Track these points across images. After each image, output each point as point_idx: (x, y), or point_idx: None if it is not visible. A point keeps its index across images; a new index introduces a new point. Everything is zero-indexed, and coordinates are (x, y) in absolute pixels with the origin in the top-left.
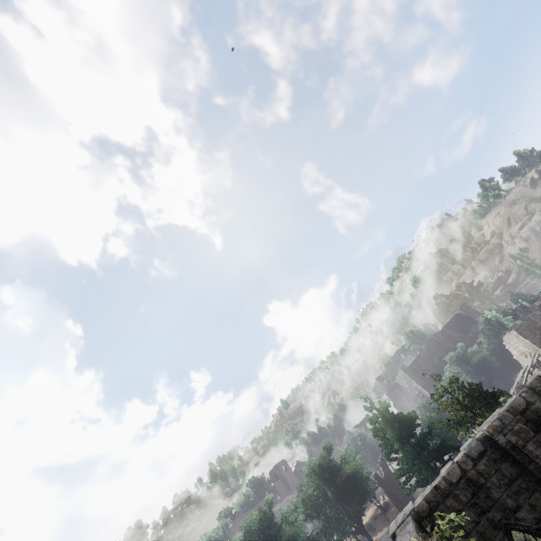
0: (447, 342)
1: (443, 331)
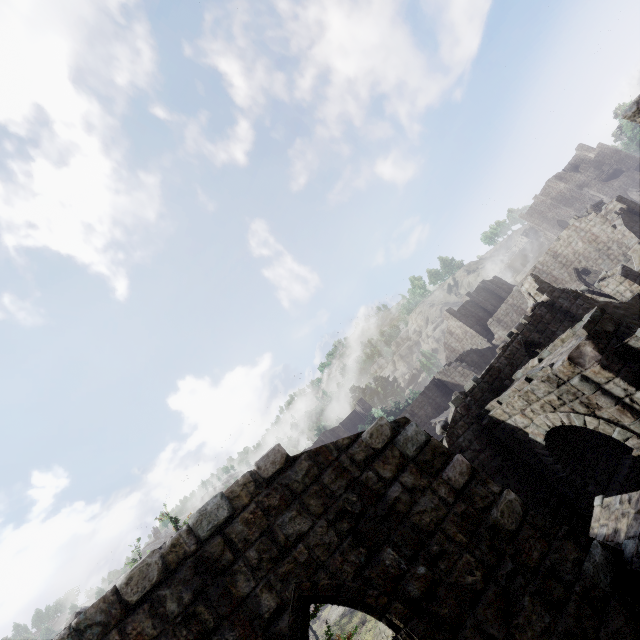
0: None
1: (333, 430)
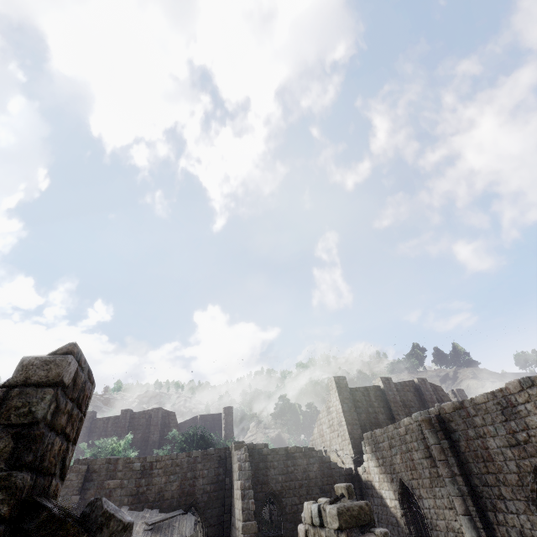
0: (156, 428)
1: (169, 413)
